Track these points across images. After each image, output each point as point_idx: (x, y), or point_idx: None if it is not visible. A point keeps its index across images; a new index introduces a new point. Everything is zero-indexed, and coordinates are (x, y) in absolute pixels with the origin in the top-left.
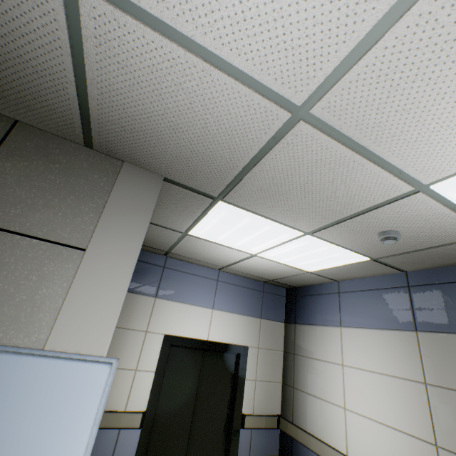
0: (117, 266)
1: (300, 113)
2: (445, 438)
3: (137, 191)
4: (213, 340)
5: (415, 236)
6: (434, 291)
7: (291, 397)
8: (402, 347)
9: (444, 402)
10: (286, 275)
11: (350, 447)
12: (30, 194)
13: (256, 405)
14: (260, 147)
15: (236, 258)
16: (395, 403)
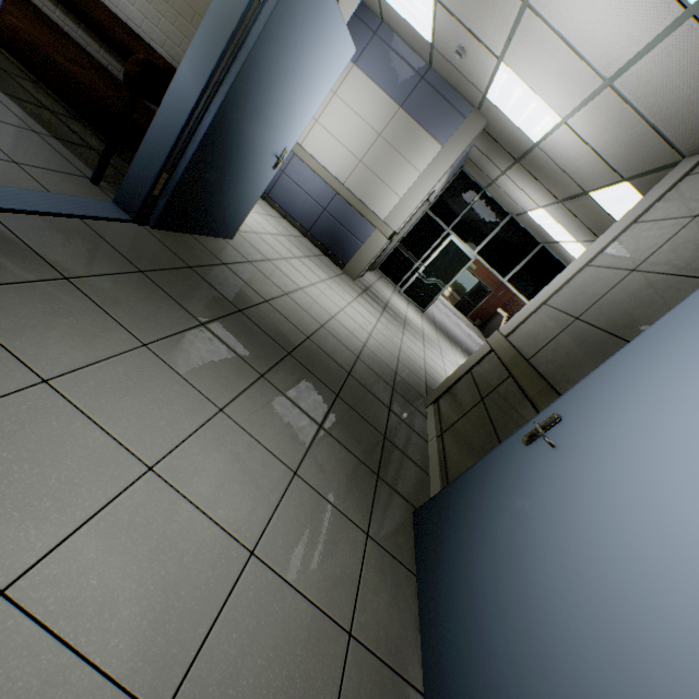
0: None
1: (526, 1)
2: (368, 161)
3: None
4: None
5: (467, 65)
6: (431, 94)
7: None
8: (385, 111)
9: (381, 148)
10: None
11: (306, 143)
12: None
13: None
14: None
15: None
16: (355, 136)
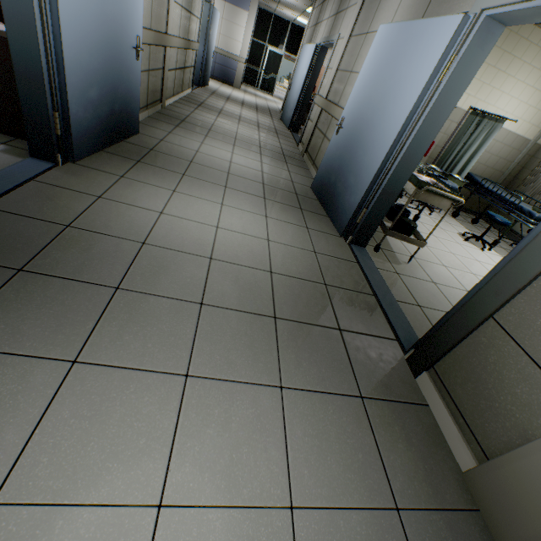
0: None
1: None
2: (223, 33)
3: None
4: None
5: None
6: None
7: None
8: (220, 6)
9: (225, 24)
10: None
11: None
12: None
13: None
14: None
15: None
16: None
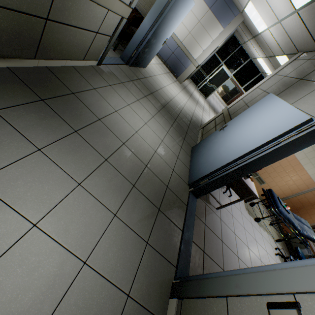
0: None
1: None
2: (193, 33)
3: None
4: None
5: None
6: (223, 4)
7: None
8: (203, 10)
9: (199, 27)
10: None
11: None
12: None
13: None
14: None
15: None
16: (189, 21)
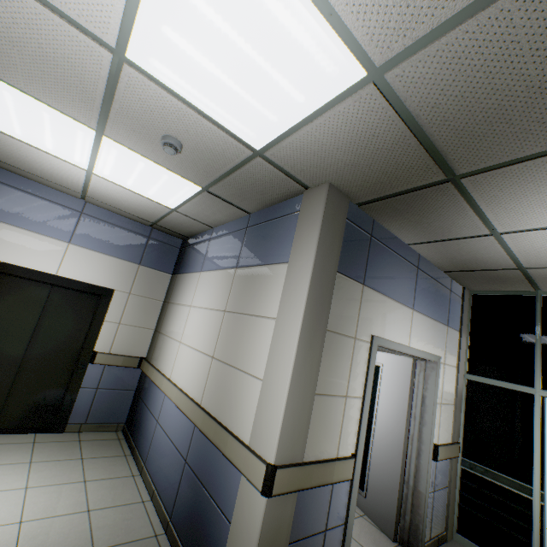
0: None
1: None
2: (219, 351)
3: None
4: (65, 276)
5: (198, 149)
6: (257, 230)
7: (156, 341)
8: (225, 283)
9: (228, 324)
10: (159, 214)
11: (173, 372)
12: None
13: (115, 345)
14: None
15: (79, 178)
16: (206, 331)
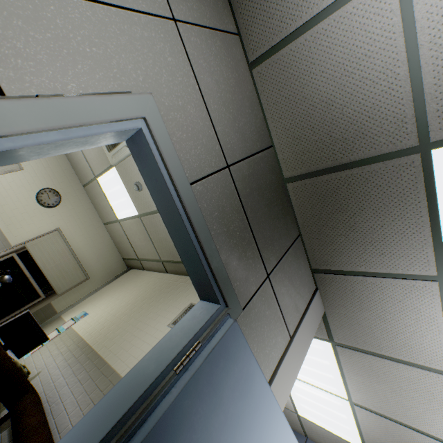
0: (297, 360)
1: None
2: None
3: (316, 312)
4: None
5: None
6: None
7: None
8: None
9: None
10: None
11: None
12: (289, 283)
13: None
14: (410, 360)
15: None
16: None
